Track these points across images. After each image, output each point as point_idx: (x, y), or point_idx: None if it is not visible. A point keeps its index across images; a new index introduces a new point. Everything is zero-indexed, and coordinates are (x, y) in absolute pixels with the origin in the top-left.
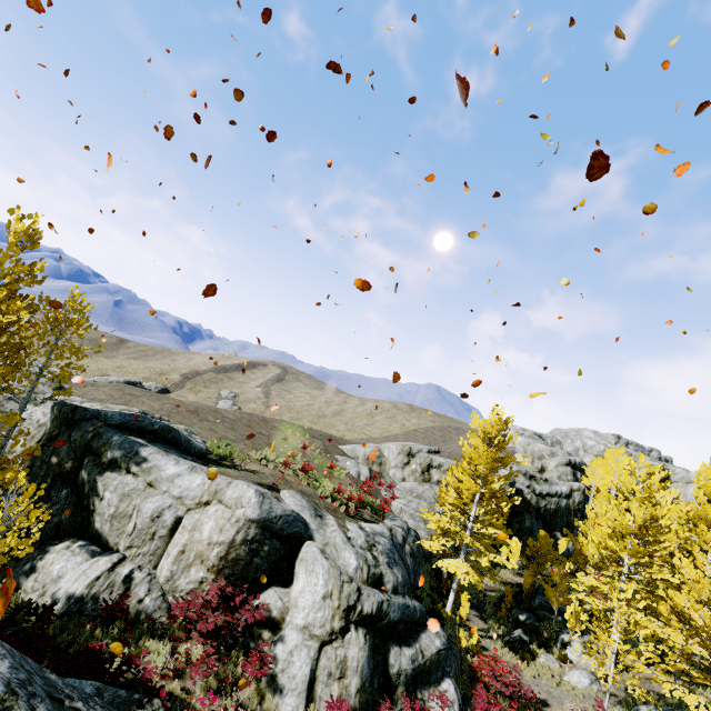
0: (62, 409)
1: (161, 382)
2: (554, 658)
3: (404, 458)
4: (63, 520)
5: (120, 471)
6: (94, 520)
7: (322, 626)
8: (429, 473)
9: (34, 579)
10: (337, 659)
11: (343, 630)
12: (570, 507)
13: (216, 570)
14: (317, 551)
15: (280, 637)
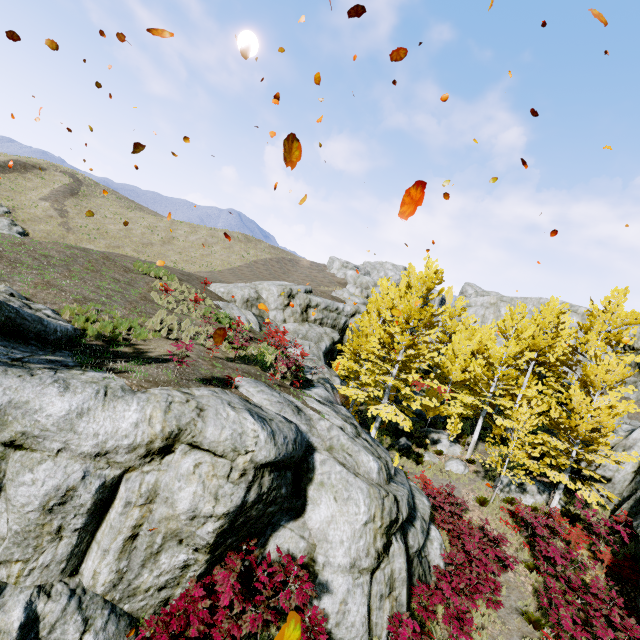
0: None
1: None
2: (433, 454)
3: (285, 300)
4: None
5: None
6: None
7: (367, 553)
8: (307, 313)
9: None
10: (385, 578)
11: (386, 546)
12: None
13: (212, 548)
14: (344, 471)
15: (322, 587)
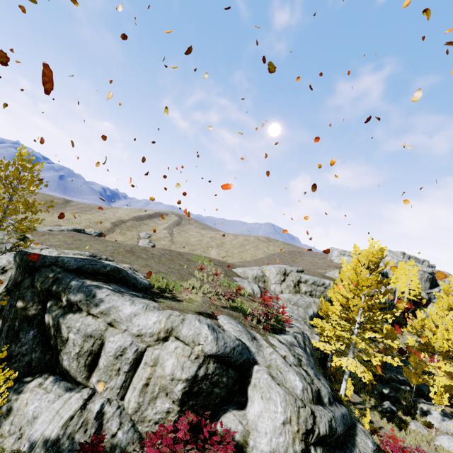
0: (23, 258)
1: (98, 229)
2: (421, 424)
3: (281, 277)
4: (34, 358)
5: (81, 313)
6: (62, 358)
7: (286, 450)
8: (298, 287)
9: (10, 422)
10: None
11: (305, 452)
12: (386, 302)
13: (181, 403)
14: (269, 378)
15: None
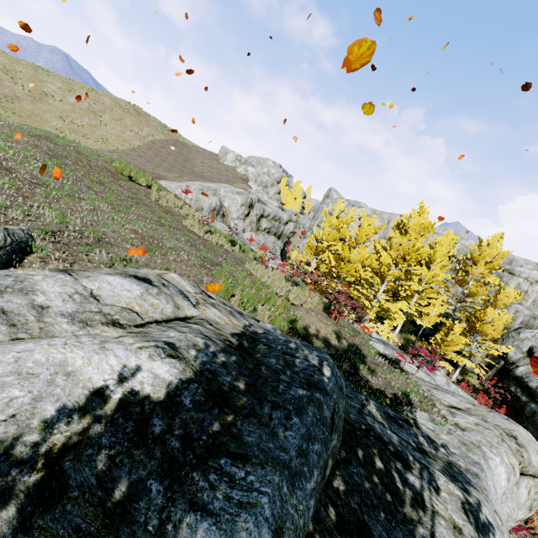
0: None
1: None
2: None
3: (246, 209)
4: None
5: None
6: None
7: None
8: (259, 222)
9: None
10: None
11: None
12: None
13: None
14: None
15: None
